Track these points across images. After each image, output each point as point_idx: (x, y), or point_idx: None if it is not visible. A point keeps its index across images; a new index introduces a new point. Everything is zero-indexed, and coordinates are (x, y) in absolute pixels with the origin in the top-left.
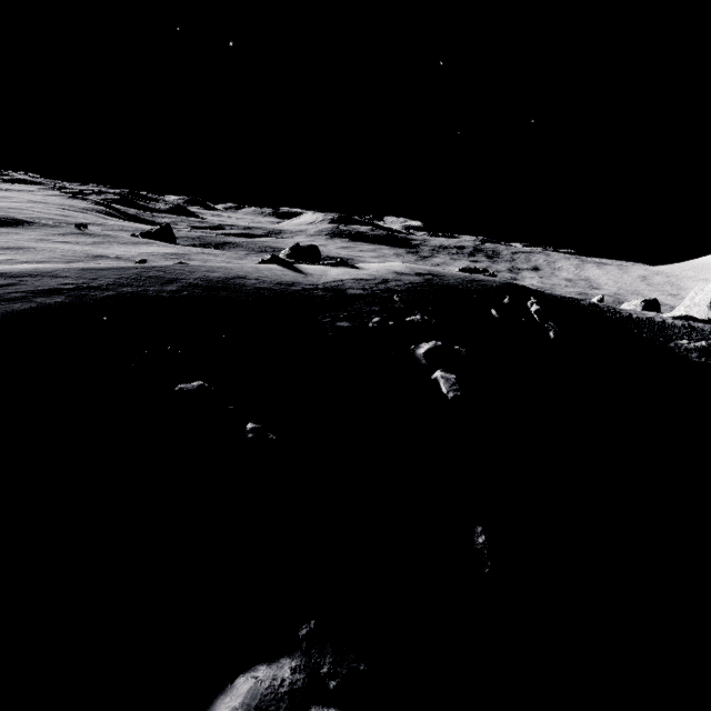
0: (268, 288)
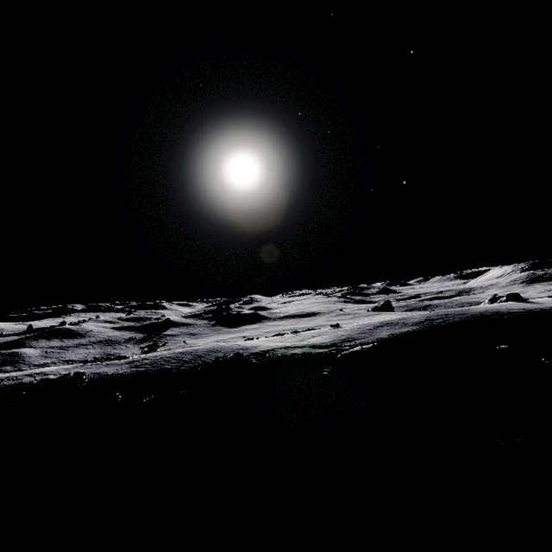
0: (517, 311)
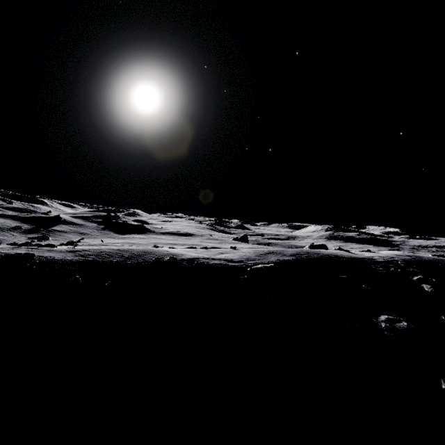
0: (347, 257)
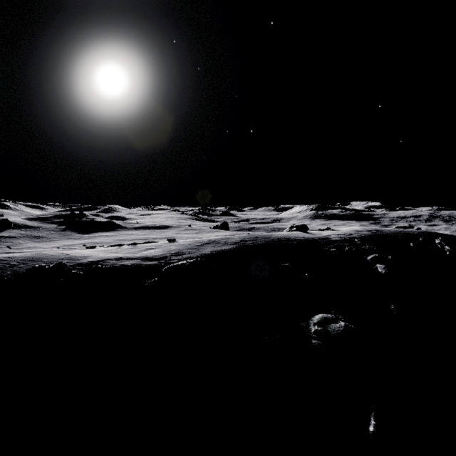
0: (299, 239)
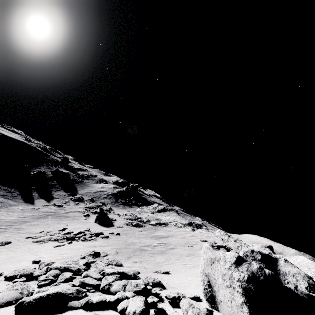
0: None
